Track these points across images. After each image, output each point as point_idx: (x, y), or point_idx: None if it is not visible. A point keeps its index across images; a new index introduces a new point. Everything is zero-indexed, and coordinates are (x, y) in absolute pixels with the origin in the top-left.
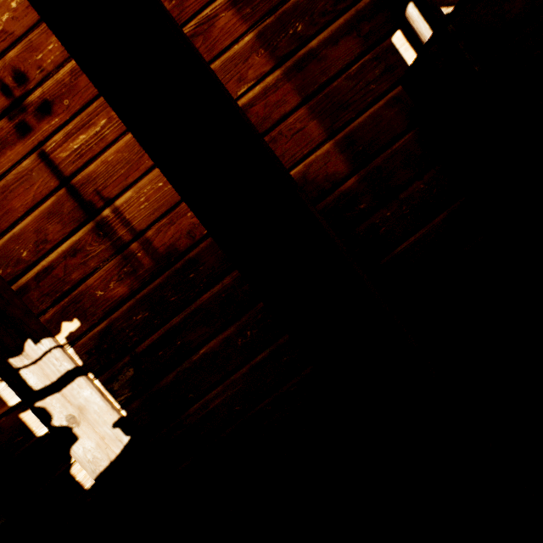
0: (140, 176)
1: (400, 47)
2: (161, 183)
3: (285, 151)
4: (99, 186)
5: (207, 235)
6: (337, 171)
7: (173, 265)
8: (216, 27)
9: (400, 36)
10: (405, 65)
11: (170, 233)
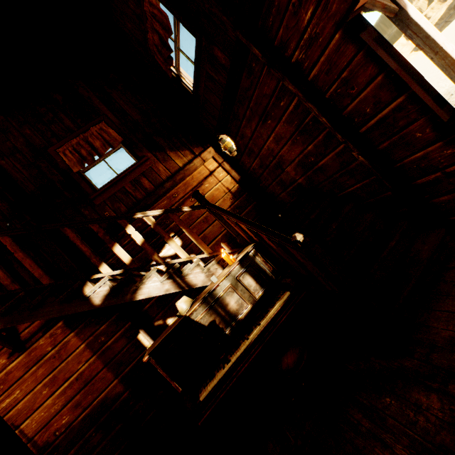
0: (33, 411)
1: (142, 338)
2: (43, 413)
3: (98, 387)
4: (14, 420)
5: (63, 432)
6: (120, 391)
7: (47, 450)
8: (70, 344)
9: (142, 334)
10: (144, 344)
11: (46, 435)
